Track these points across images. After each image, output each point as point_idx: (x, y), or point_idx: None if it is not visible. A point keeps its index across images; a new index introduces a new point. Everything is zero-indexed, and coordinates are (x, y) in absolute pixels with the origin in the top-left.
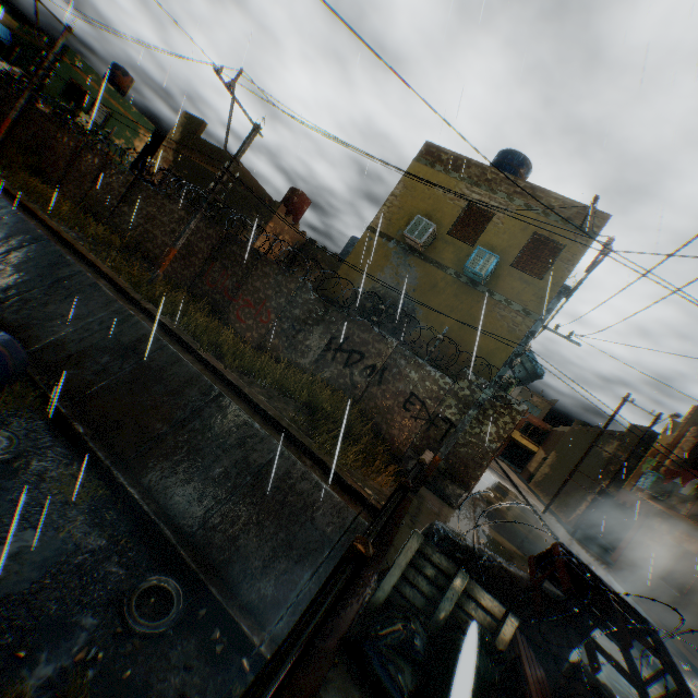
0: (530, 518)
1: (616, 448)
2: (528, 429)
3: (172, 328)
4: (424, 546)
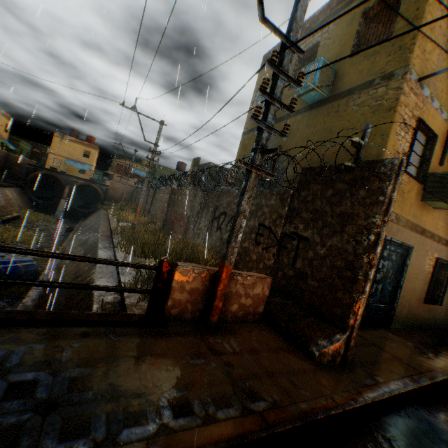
0: None
1: None
2: None
3: (115, 242)
4: None
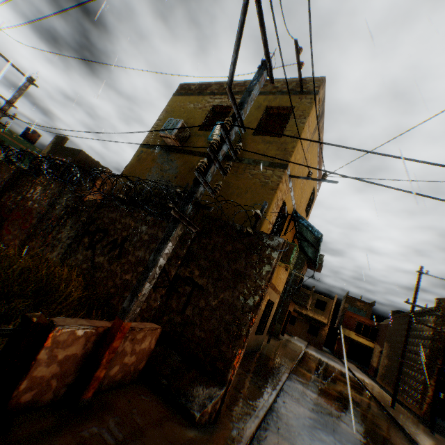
0: (376, 416)
1: (434, 323)
2: (360, 328)
3: None
4: None
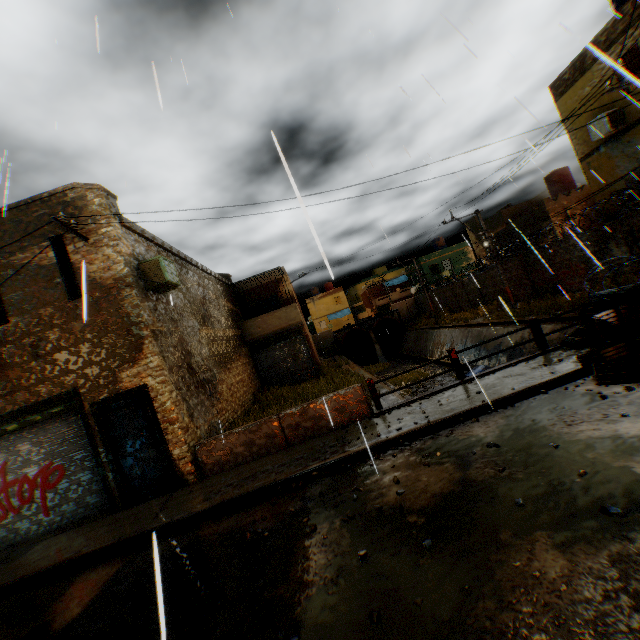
0: None
1: None
2: None
3: None
4: (586, 305)
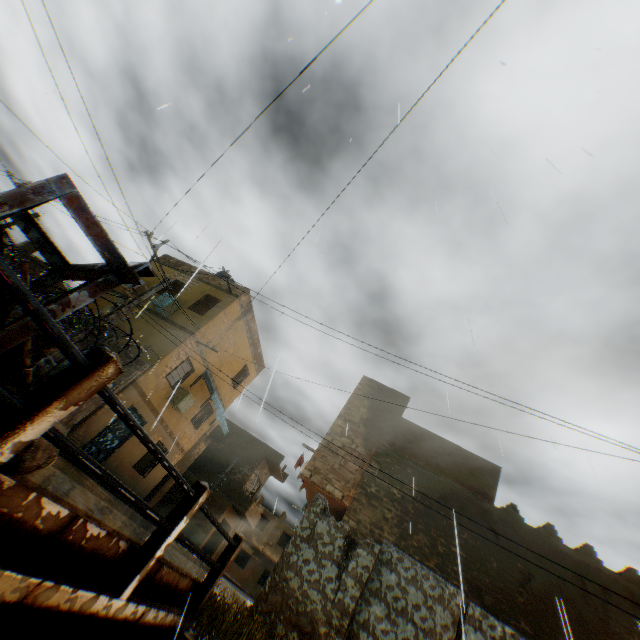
0: None
1: None
2: None
3: None
4: None
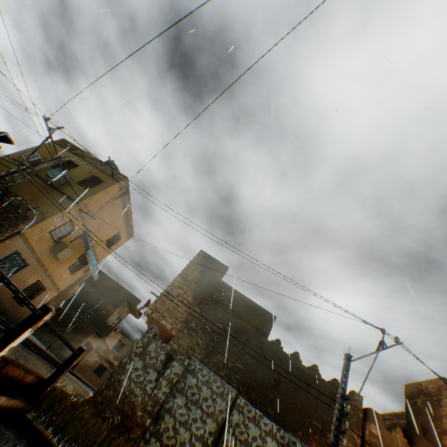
0: None
1: None
2: None
3: None
4: None
